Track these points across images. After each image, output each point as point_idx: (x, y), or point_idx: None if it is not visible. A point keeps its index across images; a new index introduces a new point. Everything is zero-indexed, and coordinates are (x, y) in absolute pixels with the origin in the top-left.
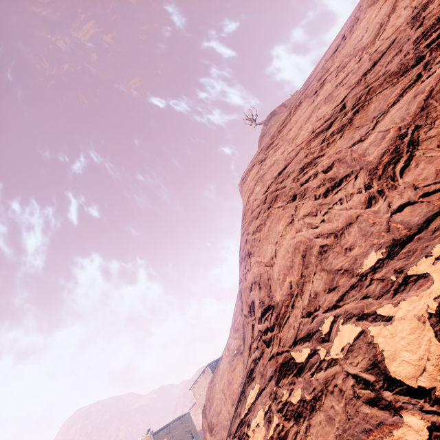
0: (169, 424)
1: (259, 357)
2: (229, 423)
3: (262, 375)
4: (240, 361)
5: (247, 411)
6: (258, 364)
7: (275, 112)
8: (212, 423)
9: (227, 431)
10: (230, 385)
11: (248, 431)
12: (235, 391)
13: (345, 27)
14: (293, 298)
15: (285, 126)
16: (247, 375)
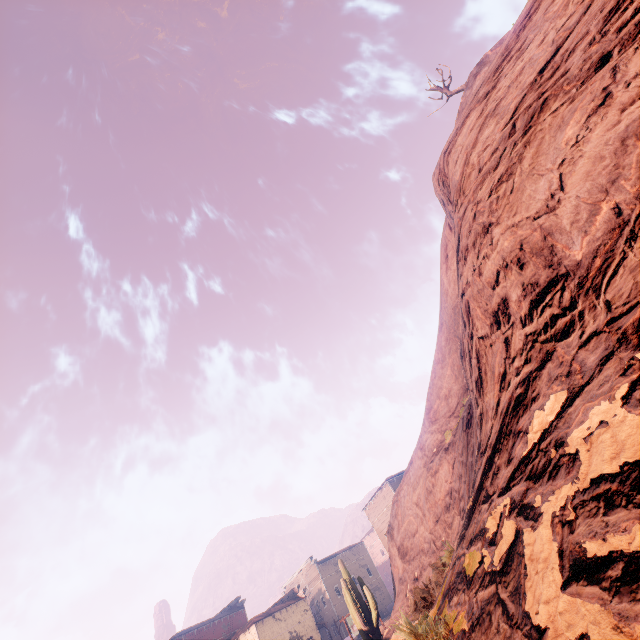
0: (337, 554)
1: (541, 367)
2: (432, 546)
3: (569, 373)
4: (446, 460)
5: (537, 439)
6: (543, 376)
7: (486, 60)
8: (403, 547)
9: (429, 556)
10: (430, 495)
11: (564, 451)
12: (439, 503)
13: None
14: (633, 227)
15: (536, 10)
16: (505, 413)
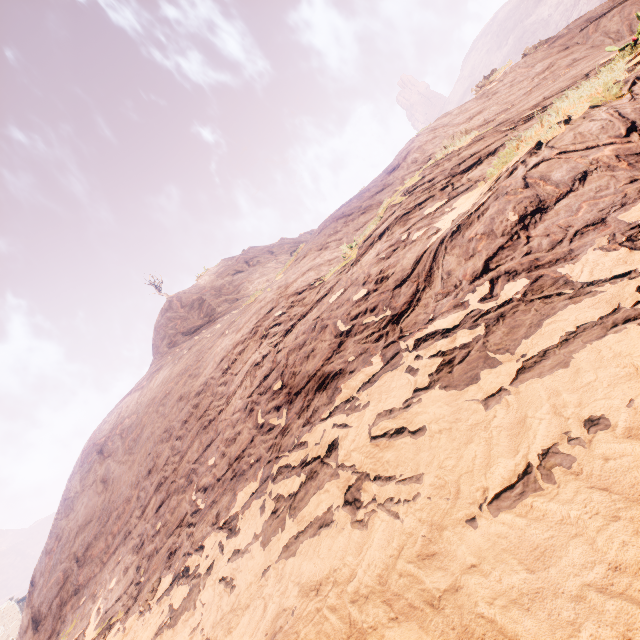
0: None
1: None
2: None
3: None
4: None
5: None
6: None
7: (173, 303)
8: None
9: None
10: None
11: None
12: None
13: (135, 414)
14: None
15: (89, 470)
16: None
